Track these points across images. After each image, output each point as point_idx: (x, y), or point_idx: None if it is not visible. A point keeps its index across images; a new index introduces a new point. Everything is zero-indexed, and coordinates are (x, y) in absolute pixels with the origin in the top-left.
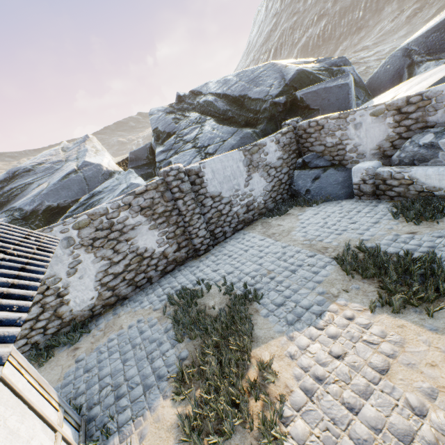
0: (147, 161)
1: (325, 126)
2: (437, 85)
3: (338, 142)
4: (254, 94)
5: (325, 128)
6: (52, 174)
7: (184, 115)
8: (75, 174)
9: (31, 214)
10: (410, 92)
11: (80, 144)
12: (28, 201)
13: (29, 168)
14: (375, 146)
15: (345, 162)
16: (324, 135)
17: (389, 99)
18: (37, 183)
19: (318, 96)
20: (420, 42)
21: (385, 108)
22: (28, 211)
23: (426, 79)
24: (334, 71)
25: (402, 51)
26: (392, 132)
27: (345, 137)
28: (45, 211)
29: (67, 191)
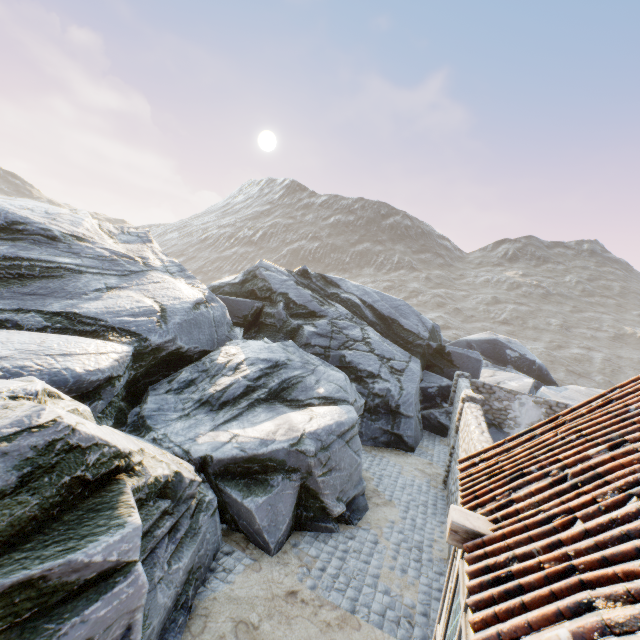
0: (239, 320)
1: (496, 392)
2: (530, 391)
3: (503, 408)
4: (405, 324)
5: (496, 394)
6: (127, 277)
7: (327, 300)
8: (205, 307)
9: (150, 351)
10: (513, 386)
11: (145, 242)
12: (152, 326)
13: (55, 234)
14: (530, 423)
15: (503, 425)
16: (493, 398)
17: (494, 382)
18: (99, 279)
19: (461, 358)
20: (478, 343)
21: (543, 402)
22: (152, 343)
23: (512, 380)
24: (438, 334)
25: (466, 342)
26: (543, 418)
27: (509, 407)
28: (166, 354)
29: (199, 332)
